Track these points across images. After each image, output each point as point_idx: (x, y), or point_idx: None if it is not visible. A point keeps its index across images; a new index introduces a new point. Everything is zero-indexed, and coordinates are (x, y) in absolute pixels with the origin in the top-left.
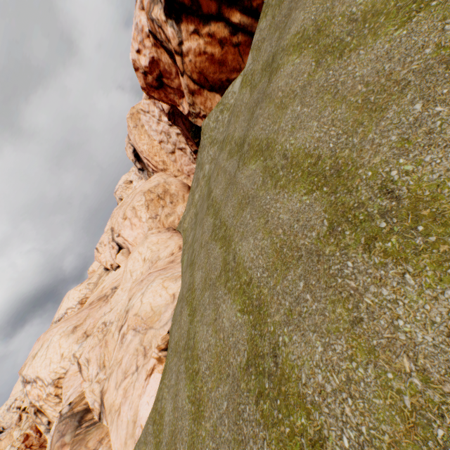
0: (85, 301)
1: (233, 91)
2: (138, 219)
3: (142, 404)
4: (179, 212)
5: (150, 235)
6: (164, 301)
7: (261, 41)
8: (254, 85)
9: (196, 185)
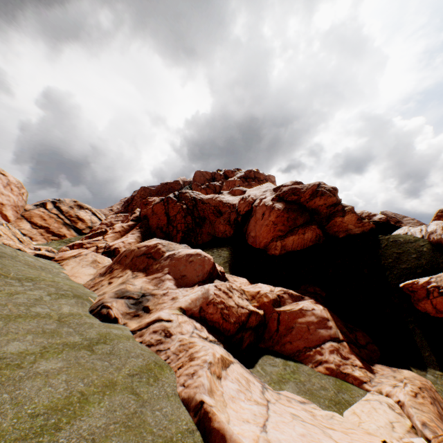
0: None
1: None
2: None
3: None
4: None
5: None
6: None
7: None
8: None
9: None
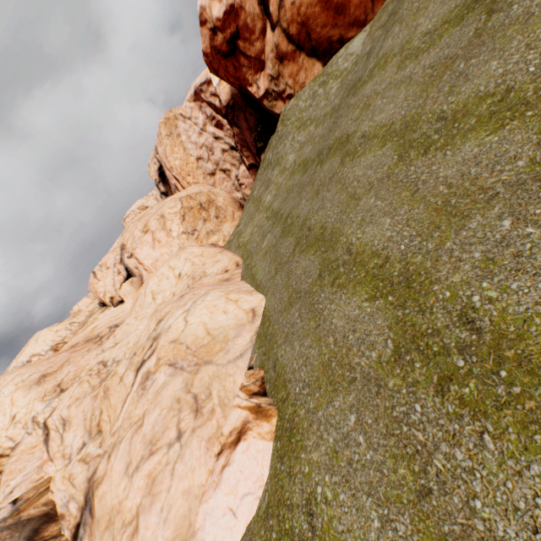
0: (62, 347)
1: (347, 53)
2: (167, 232)
3: (210, 514)
4: (226, 232)
5: (188, 246)
6: (234, 320)
7: None
8: None
9: (264, 189)
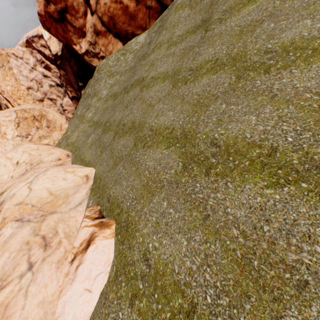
0: None
1: (136, 41)
2: (1, 135)
3: (69, 301)
4: (55, 138)
5: (25, 143)
6: (72, 183)
7: None
8: (199, 1)
9: (86, 109)
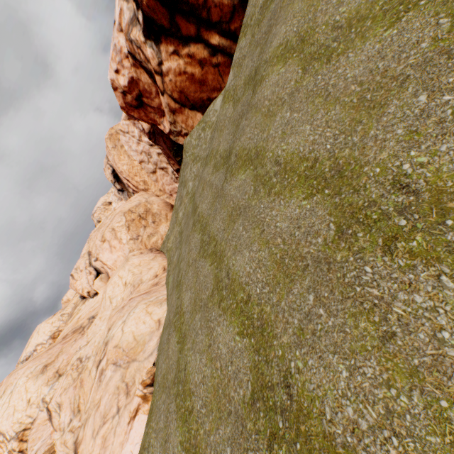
0: (58, 334)
1: (214, 109)
2: (118, 240)
3: None
4: (162, 232)
5: (131, 257)
6: (149, 328)
7: (242, 58)
8: (237, 99)
9: (180, 203)
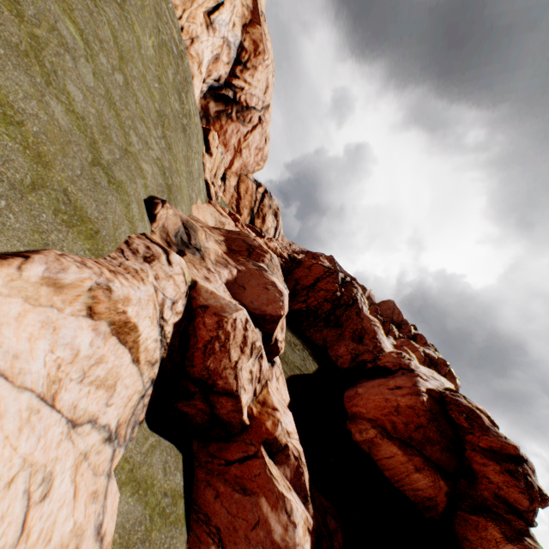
0: None
1: None
2: None
3: None
4: None
5: None
6: None
7: None
8: None
9: None
